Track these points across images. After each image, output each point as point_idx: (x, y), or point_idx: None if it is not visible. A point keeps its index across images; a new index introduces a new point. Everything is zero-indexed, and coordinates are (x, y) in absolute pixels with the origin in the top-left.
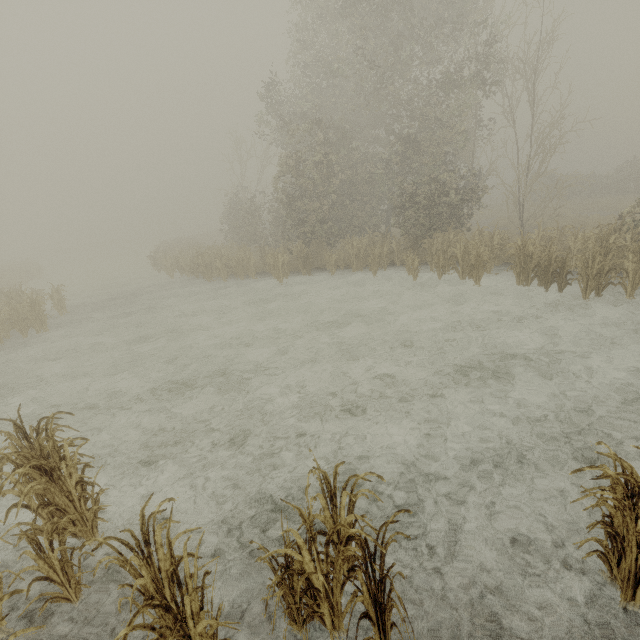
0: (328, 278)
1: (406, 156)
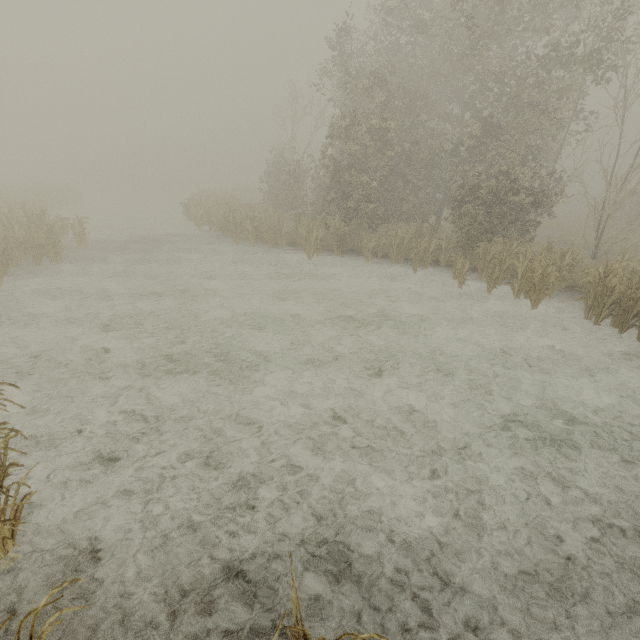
0: (362, 264)
1: (481, 141)
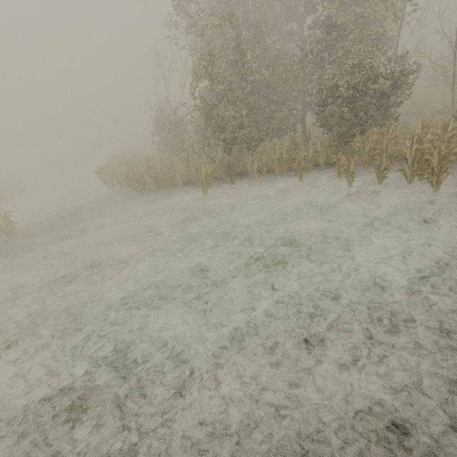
0: (252, 186)
1: (329, 43)
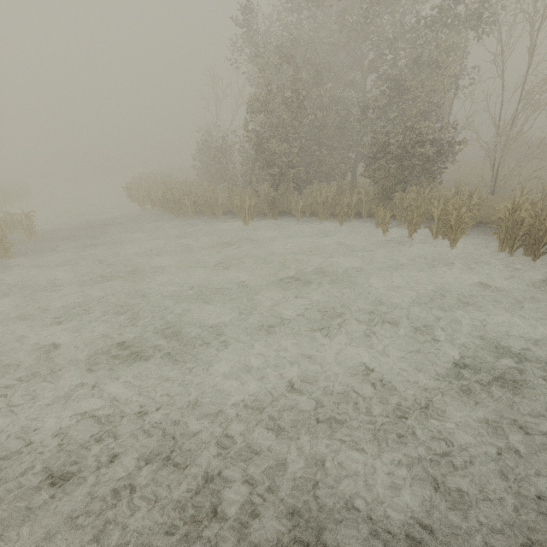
0: (293, 224)
1: (385, 102)
